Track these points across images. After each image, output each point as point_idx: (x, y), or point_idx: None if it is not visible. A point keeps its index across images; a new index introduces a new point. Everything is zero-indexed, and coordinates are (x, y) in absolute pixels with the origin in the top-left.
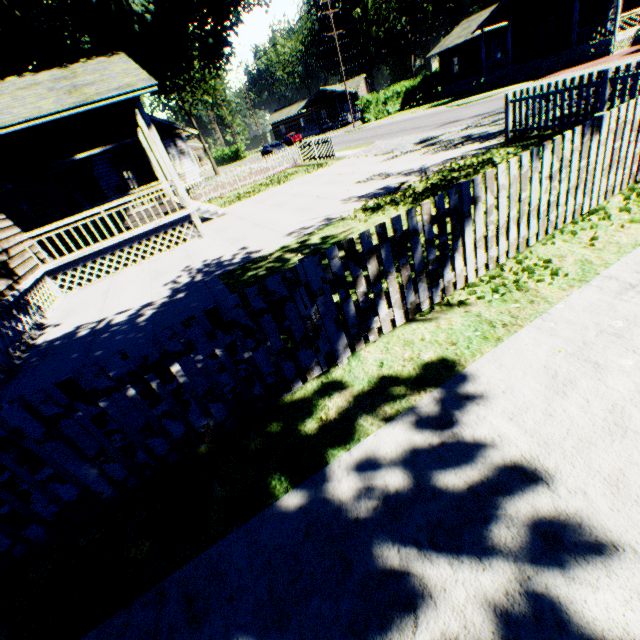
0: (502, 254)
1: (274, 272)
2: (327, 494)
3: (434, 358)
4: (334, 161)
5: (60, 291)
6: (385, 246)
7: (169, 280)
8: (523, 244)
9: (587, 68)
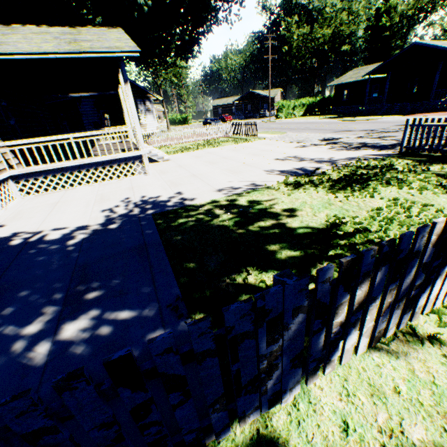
0: None
1: (203, 225)
2: None
3: (430, 445)
4: (256, 139)
5: (19, 193)
6: (383, 268)
7: (109, 207)
8: None
9: (442, 115)
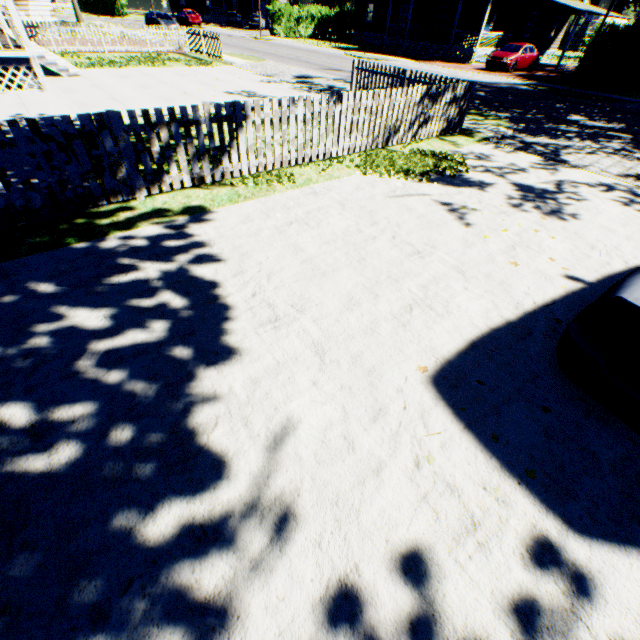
0: (270, 164)
1: None
2: (103, 245)
3: (198, 205)
4: (221, 64)
5: None
6: (175, 124)
7: None
8: (286, 163)
9: (450, 68)
